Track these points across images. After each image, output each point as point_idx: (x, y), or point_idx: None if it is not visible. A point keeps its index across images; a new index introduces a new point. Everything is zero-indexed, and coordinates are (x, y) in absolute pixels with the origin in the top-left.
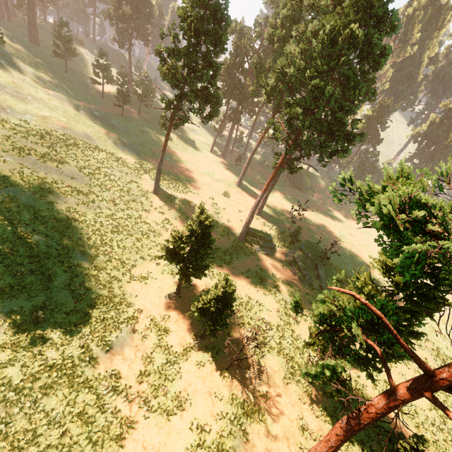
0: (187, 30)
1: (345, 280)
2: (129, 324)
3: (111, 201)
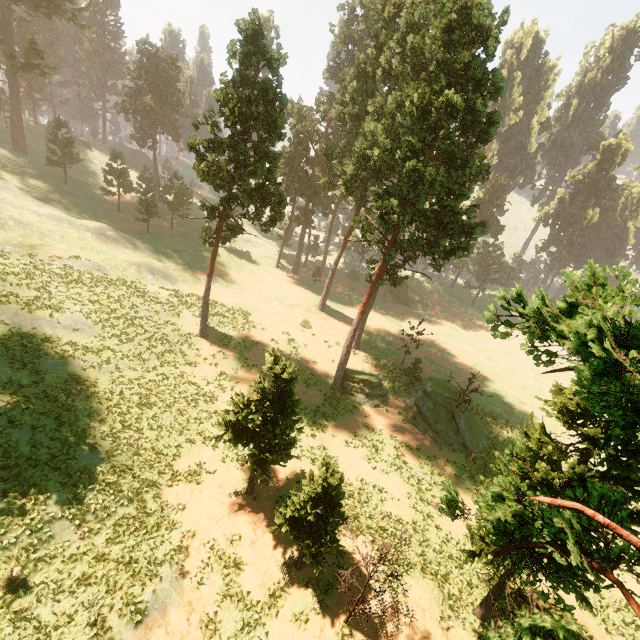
0: (230, 116)
1: (496, 429)
2: (174, 563)
3: (137, 357)
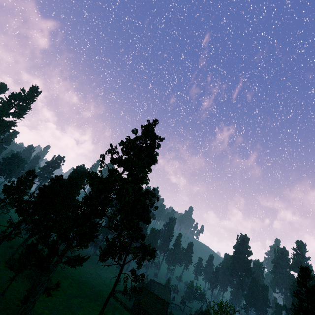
0: (17, 183)
1: None
2: None
3: None
